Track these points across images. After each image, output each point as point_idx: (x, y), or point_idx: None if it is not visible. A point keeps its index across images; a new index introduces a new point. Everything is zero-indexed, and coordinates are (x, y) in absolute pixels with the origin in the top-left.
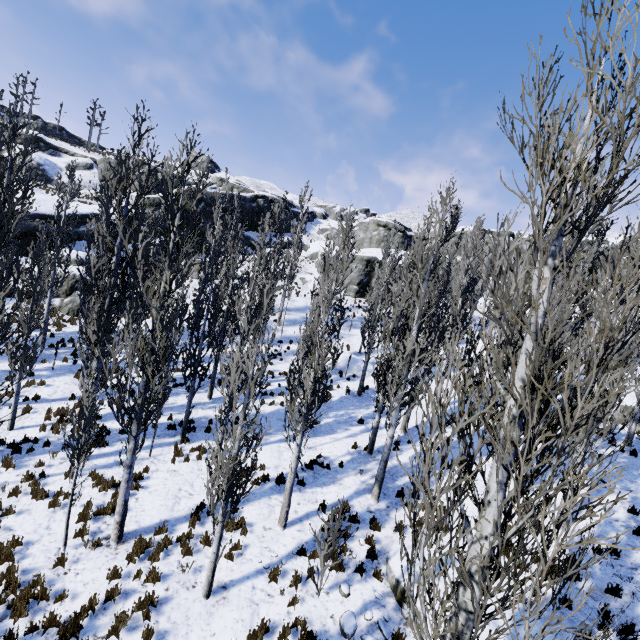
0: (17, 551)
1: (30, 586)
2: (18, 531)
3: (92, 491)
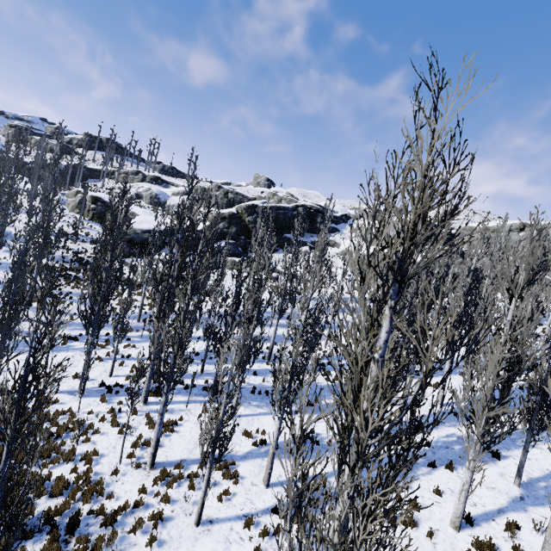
0: (95, 459)
1: (96, 484)
2: (99, 445)
3: (145, 427)
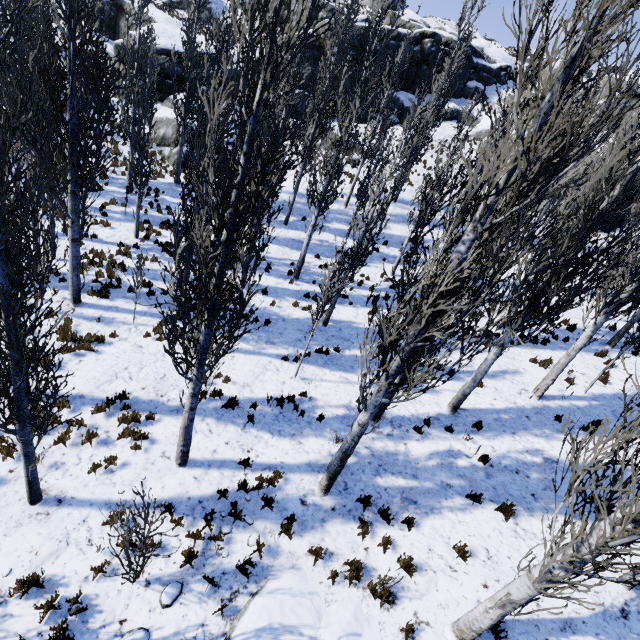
0: None
1: None
2: None
3: (54, 337)
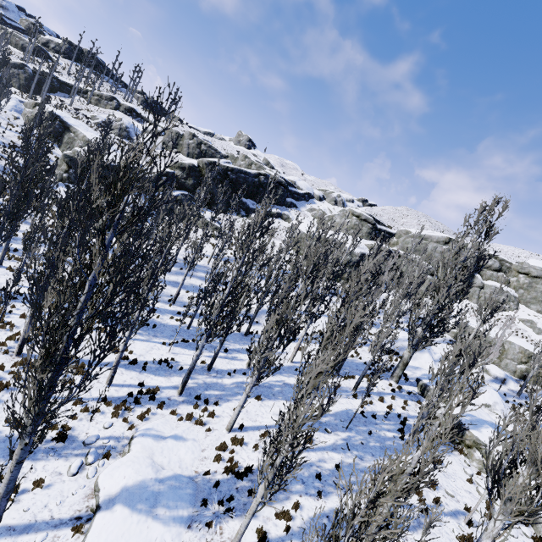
0: None
1: None
2: None
3: None
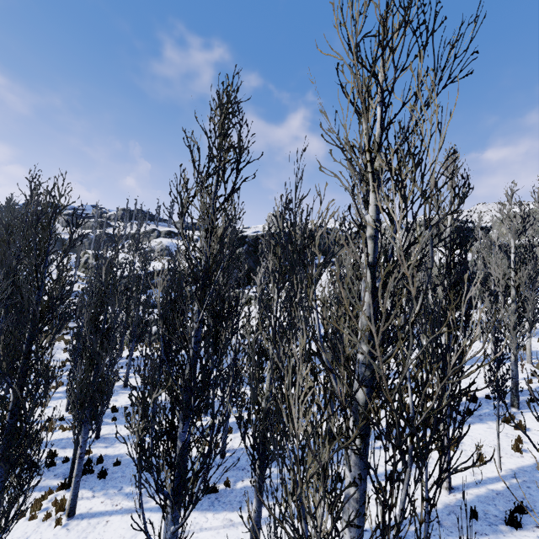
0: None
1: None
2: None
3: None
